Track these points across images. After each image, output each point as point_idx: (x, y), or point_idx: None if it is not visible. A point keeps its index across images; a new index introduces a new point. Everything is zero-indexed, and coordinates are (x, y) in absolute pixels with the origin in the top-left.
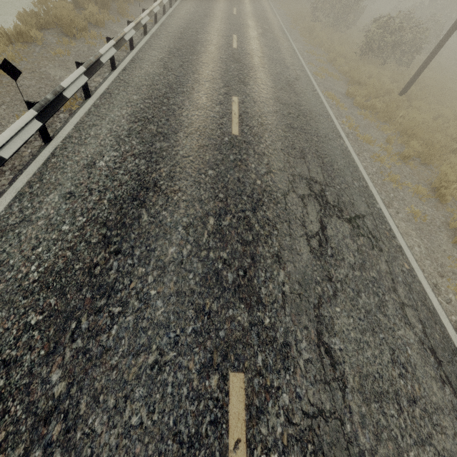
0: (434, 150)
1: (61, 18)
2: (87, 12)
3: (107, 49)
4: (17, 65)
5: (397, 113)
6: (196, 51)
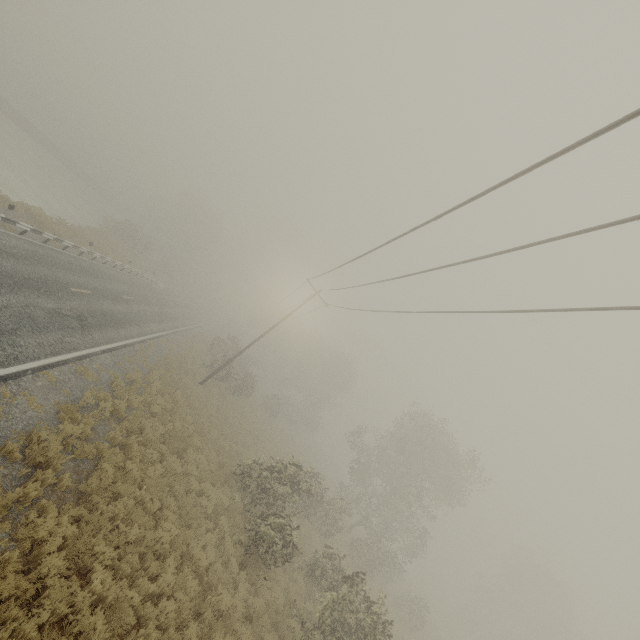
0: (168, 375)
1: (41, 218)
2: (58, 228)
3: (50, 235)
4: (0, 208)
5: (181, 375)
6: (97, 278)
